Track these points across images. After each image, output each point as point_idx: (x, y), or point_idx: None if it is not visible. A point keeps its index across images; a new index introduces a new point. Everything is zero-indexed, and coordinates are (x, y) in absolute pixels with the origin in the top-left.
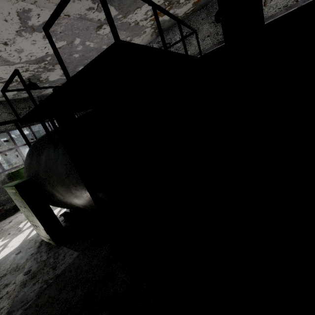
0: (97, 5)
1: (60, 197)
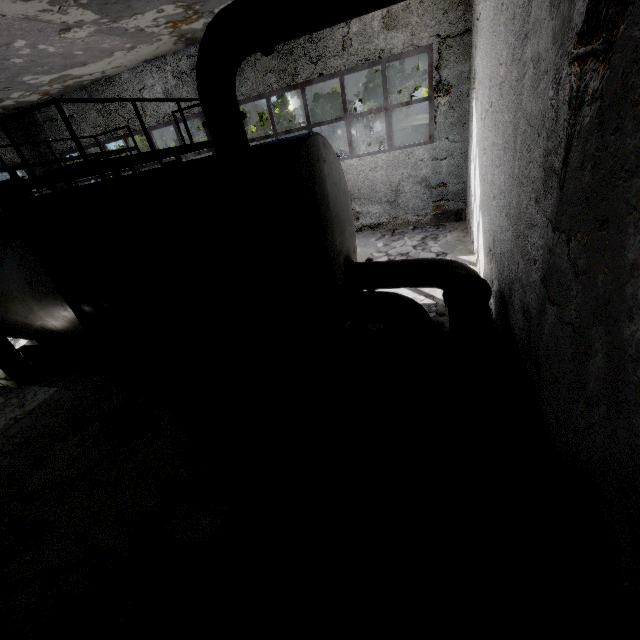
0: (59, 8)
1: (20, 316)
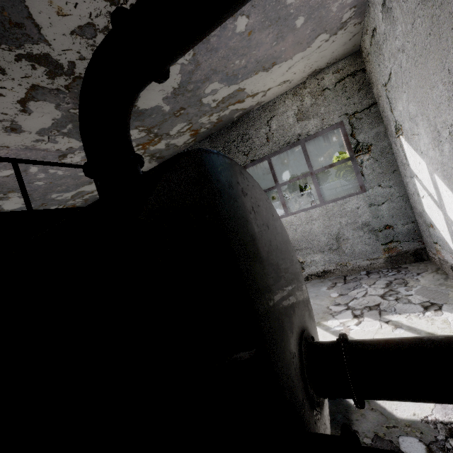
0: (48, 137)
1: None
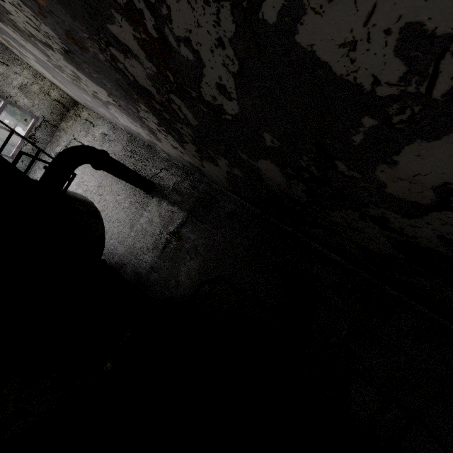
0: None
1: None
